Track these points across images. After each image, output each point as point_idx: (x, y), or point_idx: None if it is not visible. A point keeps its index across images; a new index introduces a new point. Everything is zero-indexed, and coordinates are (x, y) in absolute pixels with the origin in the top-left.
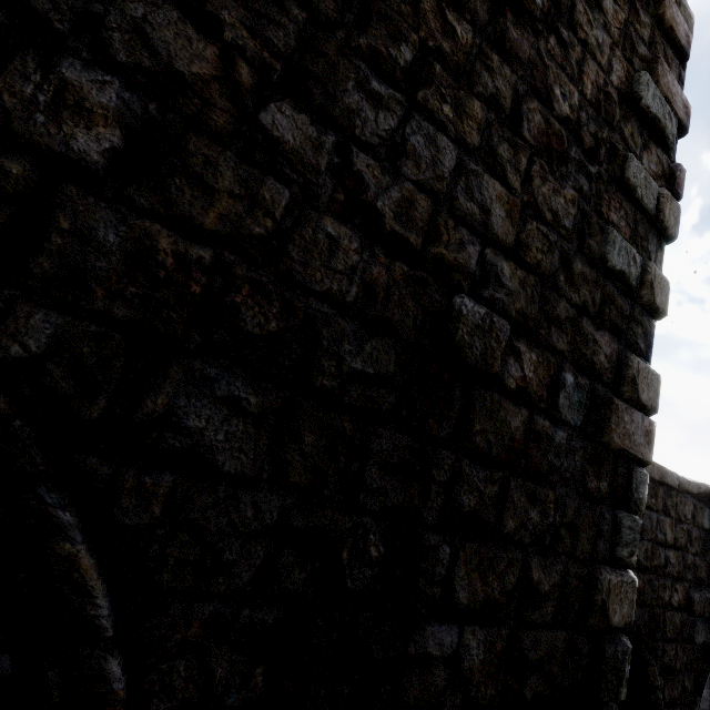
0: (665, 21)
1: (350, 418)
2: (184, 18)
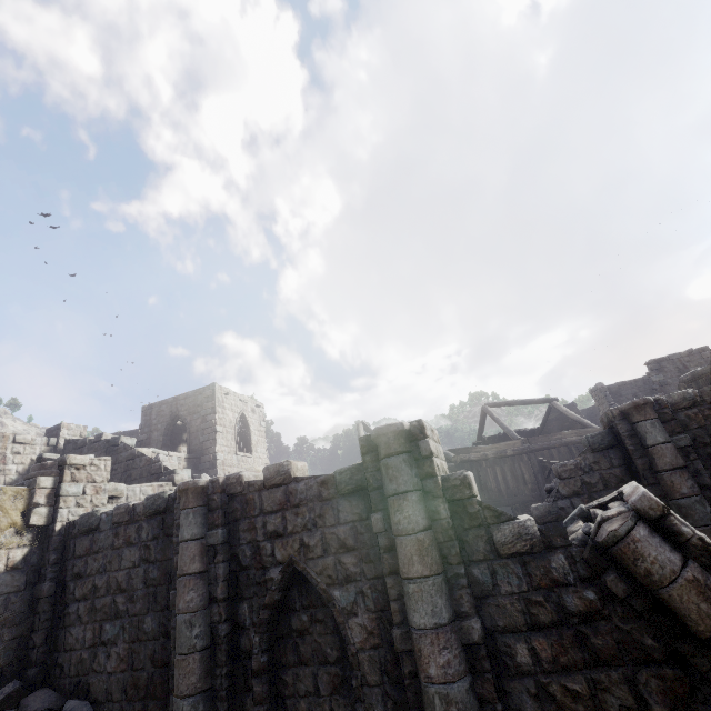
0: (705, 357)
1: None
2: None
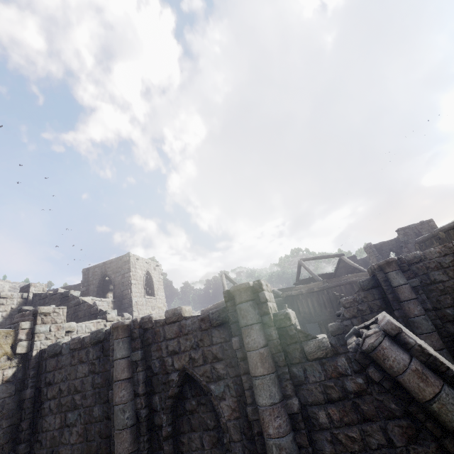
0: (430, 226)
1: None
2: None
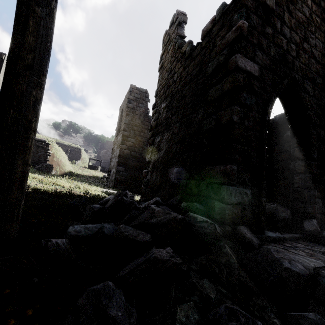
0: None
1: (319, 89)
2: (296, 34)
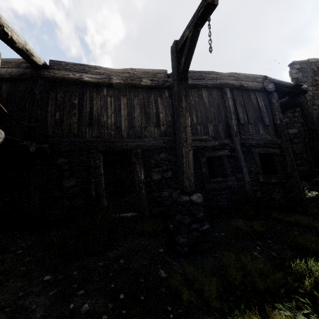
0: None
1: None
2: None
